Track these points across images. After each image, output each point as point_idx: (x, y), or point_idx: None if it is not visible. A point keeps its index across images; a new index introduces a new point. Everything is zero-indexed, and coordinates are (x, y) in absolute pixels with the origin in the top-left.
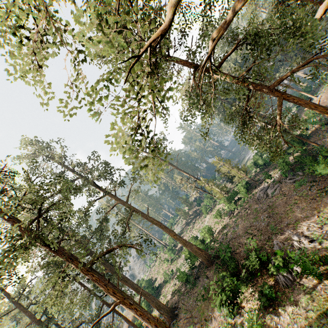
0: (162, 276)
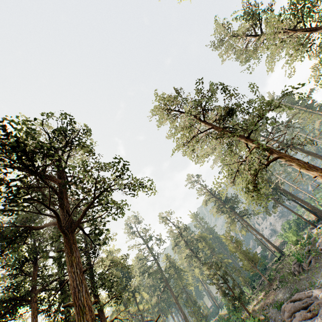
0: (312, 217)
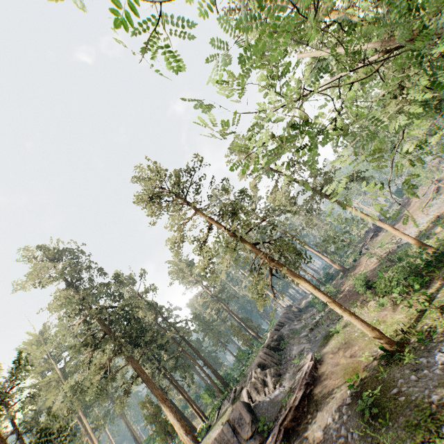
0: None
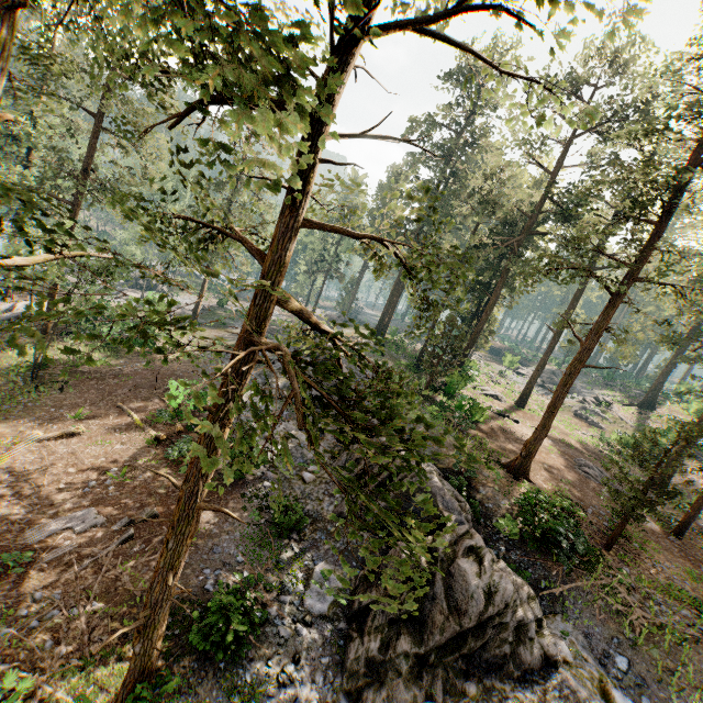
0: None
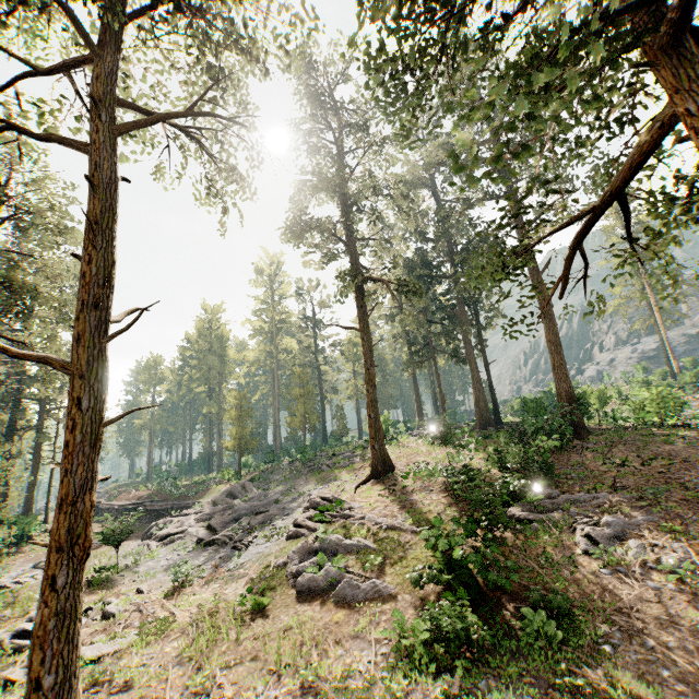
0: None
